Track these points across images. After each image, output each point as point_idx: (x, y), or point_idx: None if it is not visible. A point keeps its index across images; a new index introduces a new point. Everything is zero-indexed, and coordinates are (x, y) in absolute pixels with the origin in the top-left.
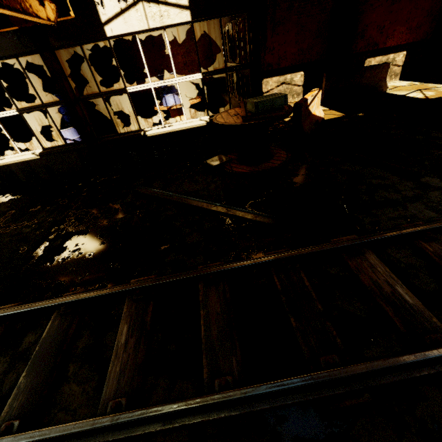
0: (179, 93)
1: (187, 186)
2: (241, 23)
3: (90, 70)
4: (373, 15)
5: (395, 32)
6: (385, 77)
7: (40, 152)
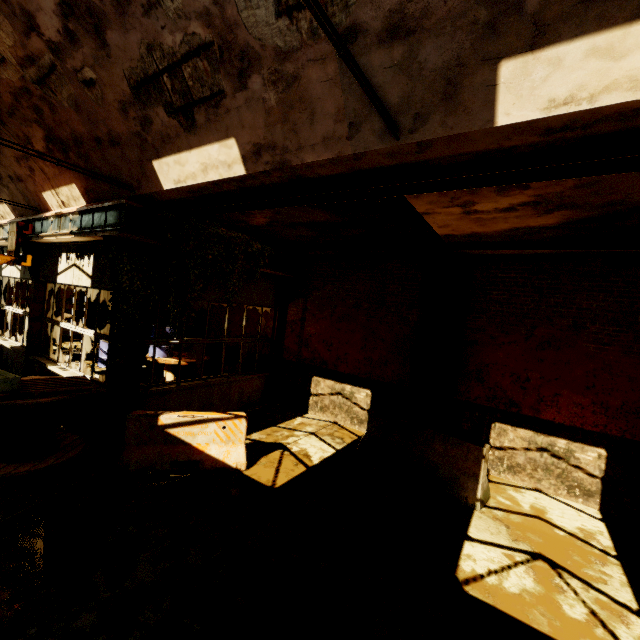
0: (82, 343)
1: None
2: (300, 306)
3: (53, 301)
4: (500, 353)
5: (561, 399)
6: (477, 472)
7: (15, 346)
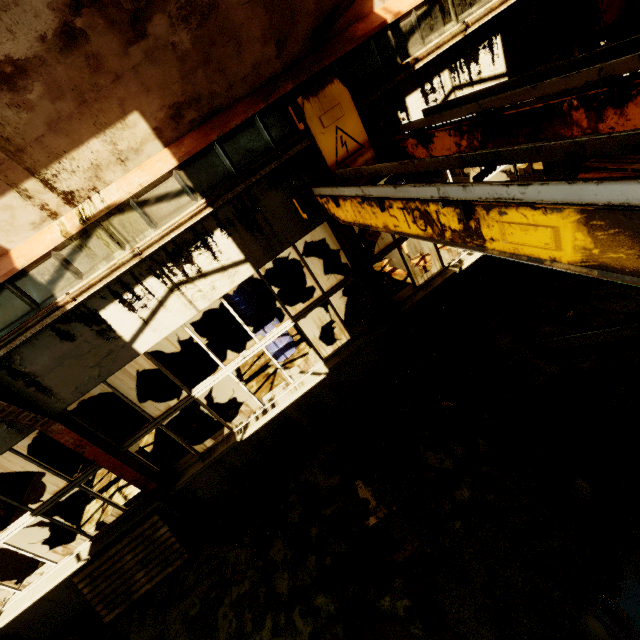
0: None
1: (614, 307)
2: None
3: None
4: None
5: None
6: None
7: (326, 367)
